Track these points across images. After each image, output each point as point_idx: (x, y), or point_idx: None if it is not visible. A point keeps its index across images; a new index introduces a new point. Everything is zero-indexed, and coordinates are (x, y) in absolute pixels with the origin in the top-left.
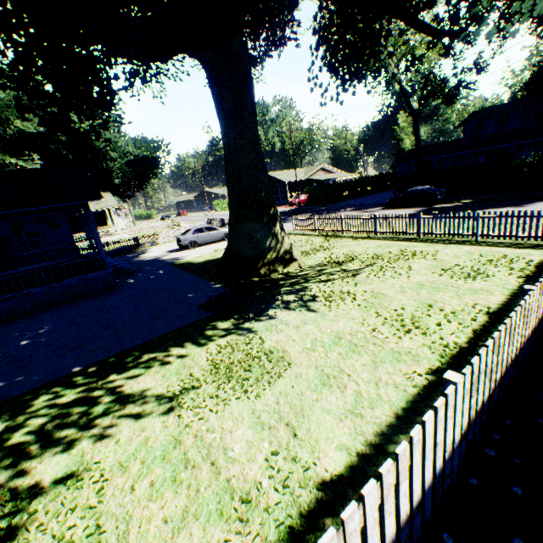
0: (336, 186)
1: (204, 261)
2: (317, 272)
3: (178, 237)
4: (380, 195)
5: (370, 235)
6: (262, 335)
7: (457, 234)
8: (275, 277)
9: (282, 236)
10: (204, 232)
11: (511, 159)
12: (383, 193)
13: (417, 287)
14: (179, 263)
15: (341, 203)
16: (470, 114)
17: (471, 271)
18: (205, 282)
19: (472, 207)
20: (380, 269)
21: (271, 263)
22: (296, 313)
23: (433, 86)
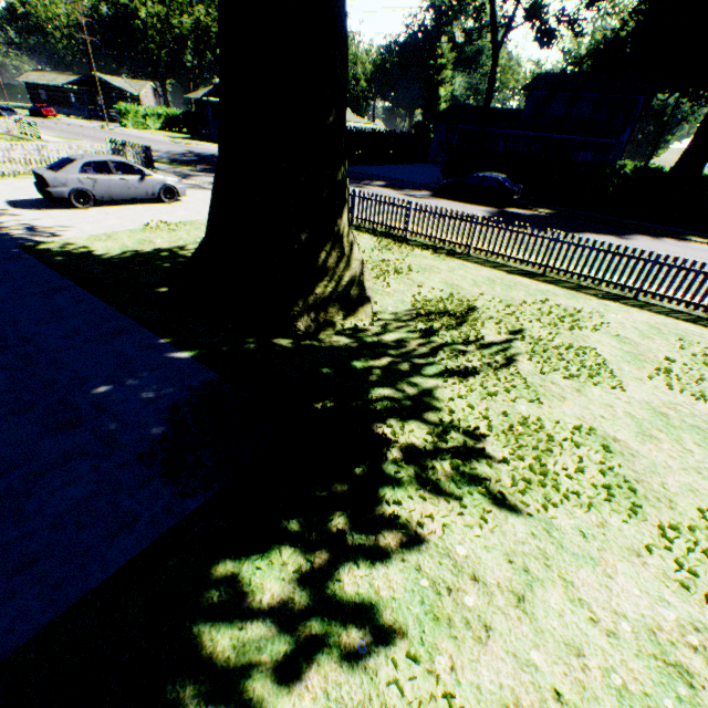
0: (350, 135)
1: (123, 255)
2: (424, 340)
3: (39, 172)
4: (410, 169)
5: (456, 250)
6: (436, 661)
7: (609, 282)
8: (333, 344)
9: (350, 241)
10: (113, 175)
11: (607, 163)
12: (411, 166)
13: (661, 421)
14: (48, 247)
15: (357, 167)
16: (538, 75)
17: (707, 382)
18: (141, 333)
19: (561, 224)
20: (546, 350)
21: (321, 305)
22: (472, 515)
23: (537, 3)
